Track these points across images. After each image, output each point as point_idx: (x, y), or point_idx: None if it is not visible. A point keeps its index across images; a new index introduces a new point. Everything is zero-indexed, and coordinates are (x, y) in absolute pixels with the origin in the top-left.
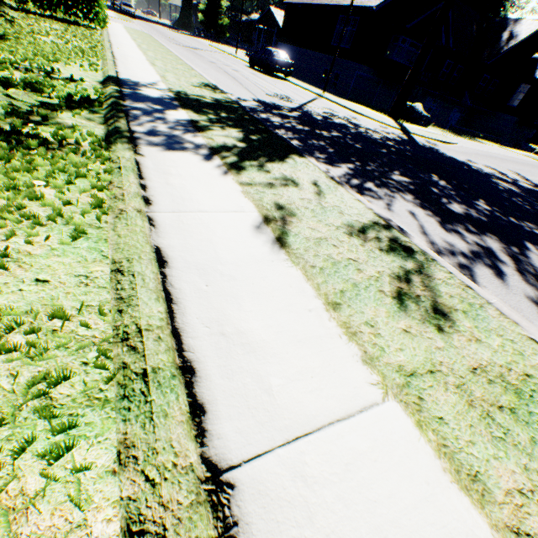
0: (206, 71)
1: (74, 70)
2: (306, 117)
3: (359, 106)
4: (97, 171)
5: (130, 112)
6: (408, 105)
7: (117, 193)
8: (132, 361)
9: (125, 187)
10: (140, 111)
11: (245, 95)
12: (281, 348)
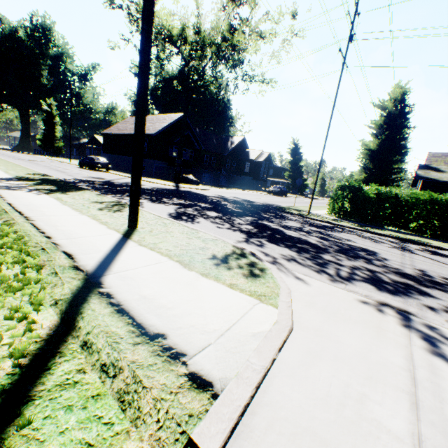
0: (41, 170)
1: None
2: (108, 183)
3: (156, 180)
4: None
5: None
6: (184, 176)
7: None
8: (2, 212)
9: None
10: None
11: (68, 177)
12: (52, 211)
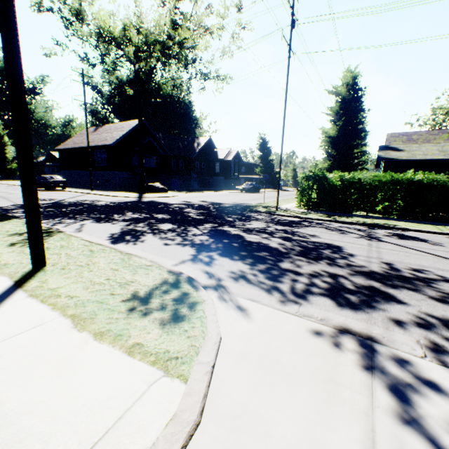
0: None
1: None
2: (55, 205)
3: (119, 192)
4: None
5: None
6: (149, 185)
7: None
8: None
9: None
10: None
11: (6, 204)
12: None
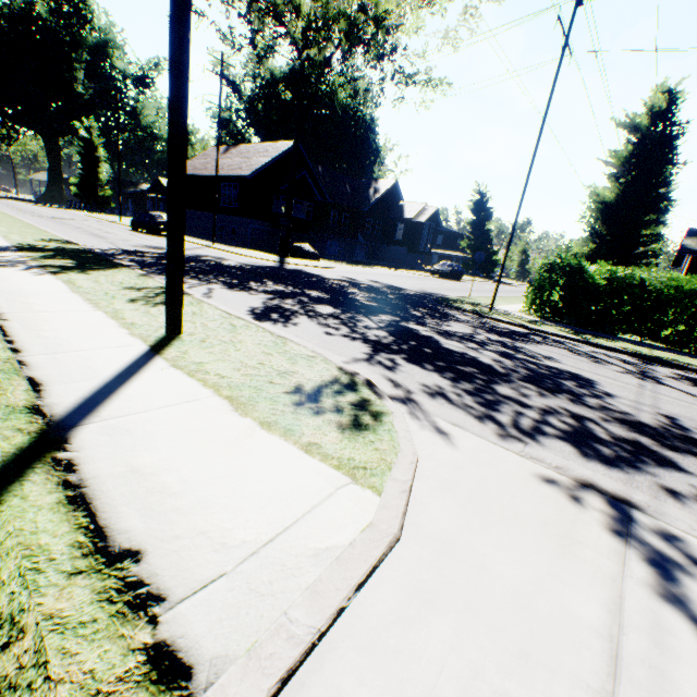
0: (67, 233)
1: None
2: None
3: (250, 251)
4: None
5: None
6: (295, 245)
7: None
8: None
9: None
10: None
11: (106, 246)
12: (46, 304)
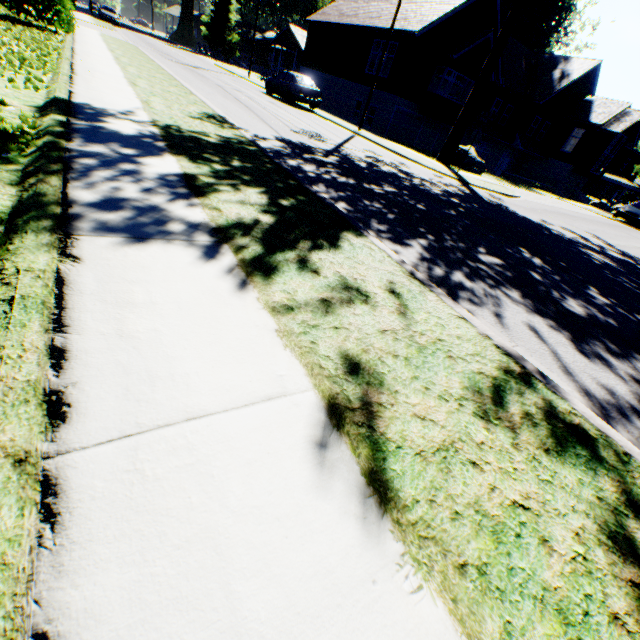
0: (210, 96)
1: None
2: (347, 163)
3: (402, 147)
4: None
5: (76, 160)
6: (459, 148)
7: None
8: None
9: (5, 365)
10: (96, 159)
11: (264, 131)
12: None
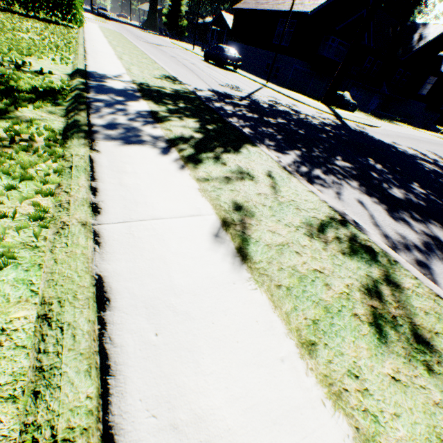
0: (167, 64)
1: (45, 63)
2: (254, 105)
3: (297, 94)
4: (46, 172)
5: (92, 104)
6: (338, 94)
7: (63, 200)
8: None
9: (73, 191)
10: (103, 103)
11: (201, 85)
12: (252, 442)
